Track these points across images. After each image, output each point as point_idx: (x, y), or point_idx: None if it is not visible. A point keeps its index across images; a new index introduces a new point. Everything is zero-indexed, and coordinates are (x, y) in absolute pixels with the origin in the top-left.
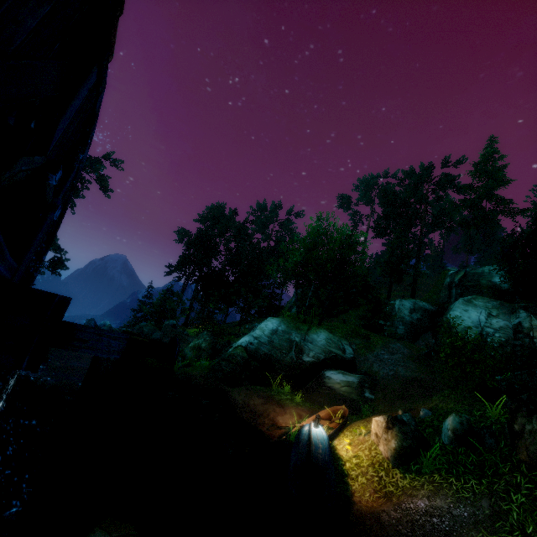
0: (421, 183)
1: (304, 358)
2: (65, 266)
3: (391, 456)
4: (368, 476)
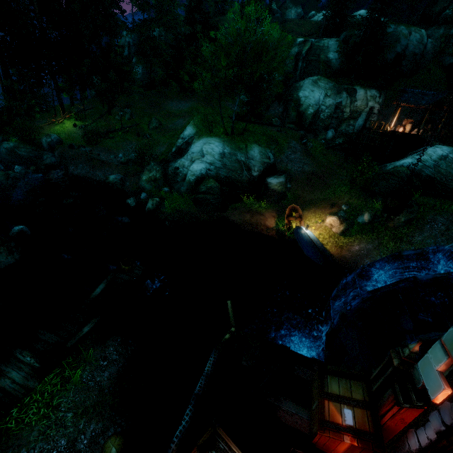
0: None
1: (253, 174)
2: None
3: (340, 233)
4: (331, 242)
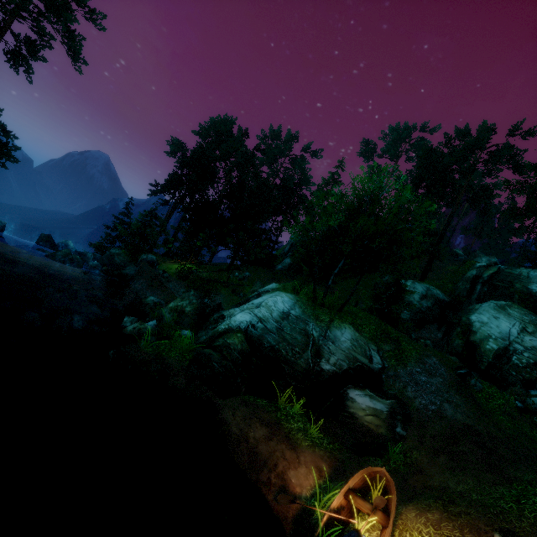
0: (473, 148)
1: (322, 365)
2: (12, 157)
3: None
4: None
